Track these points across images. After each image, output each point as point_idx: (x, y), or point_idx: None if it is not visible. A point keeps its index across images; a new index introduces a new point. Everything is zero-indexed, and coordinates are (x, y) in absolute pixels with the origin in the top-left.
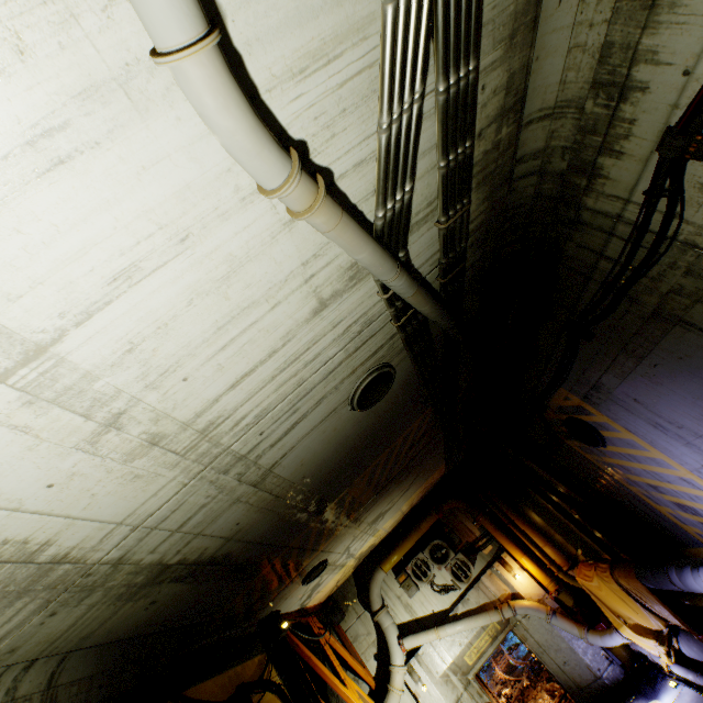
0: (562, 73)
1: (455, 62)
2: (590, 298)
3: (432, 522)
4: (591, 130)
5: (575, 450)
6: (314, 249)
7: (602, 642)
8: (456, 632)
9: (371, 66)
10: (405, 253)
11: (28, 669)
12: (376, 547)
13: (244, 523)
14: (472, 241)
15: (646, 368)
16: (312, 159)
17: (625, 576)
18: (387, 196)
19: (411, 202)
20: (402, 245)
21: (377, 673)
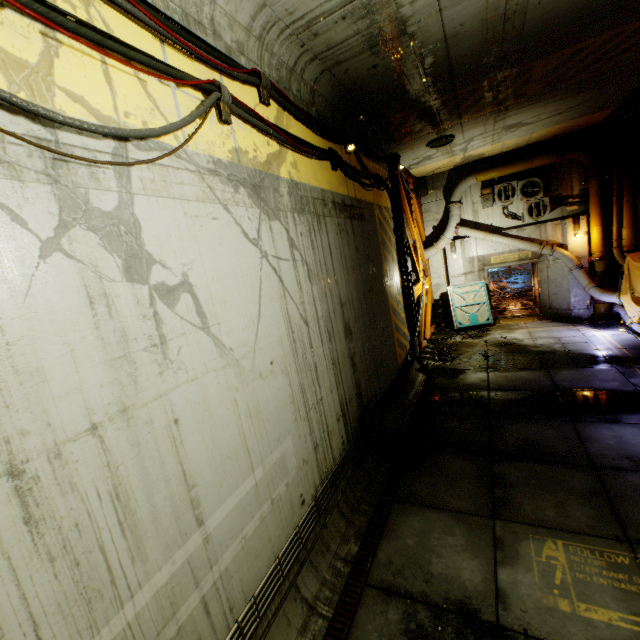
0: None
1: None
2: None
3: (545, 163)
4: None
5: None
6: None
7: (598, 295)
8: (499, 242)
9: None
10: None
11: (310, 63)
12: (480, 160)
13: (464, 29)
14: None
15: None
16: None
17: None
18: None
19: None
20: None
21: (429, 236)
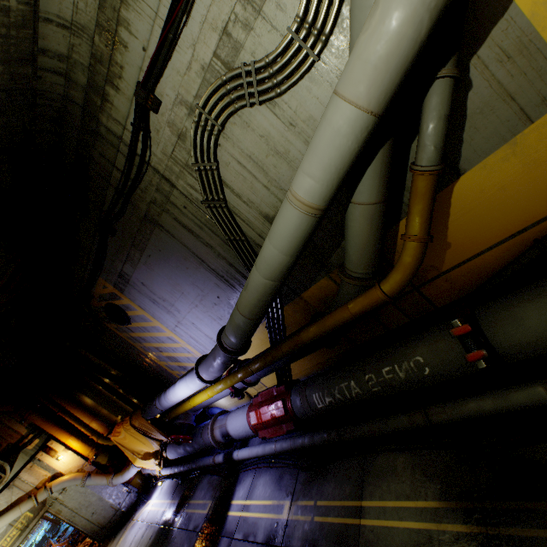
0: None
1: None
2: (112, 200)
3: None
4: (100, 60)
5: (114, 332)
6: None
7: (123, 478)
8: None
9: None
10: None
11: None
12: None
13: None
14: None
15: (146, 258)
16: None
17: (138, 418)
18: None
19: None
20: None
21: None
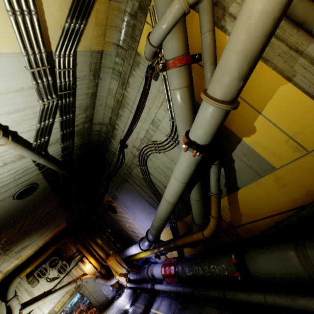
0: (103, 117)
1: (65, 114)
2: (112, 170)
3: (54, 249)
4: (109, 131)
5: (111, 215)
6: (5, 149)
7: (110, 283)
8: (53, 297)
9: (36, 112)
10: (45, 152)
11: None
12: (19, 266)
13: None
14: (76, 148)
15: (123, 191)
16: (10, 129)
17: (117, 256)
18: (38, 139)
19: (50, 139)
20: (44, 150)
21: None
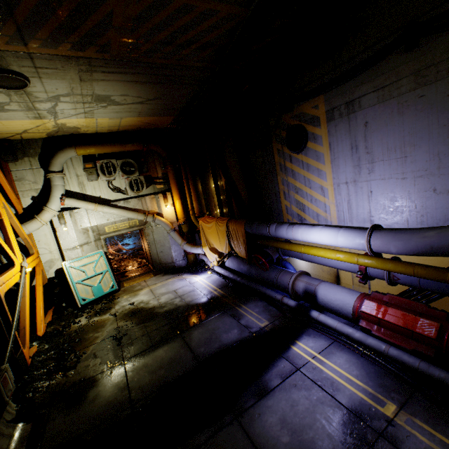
0: None
1: None
2: None
3: (136, 149)
4: None
5: (272, 152)
6: None
7: (190, 249)
8: (110, 212)
9: None
10: None
11: None
12: (78, 136)
13: None
14: None
15: (412, 97)
16: None
17: (237, 224)
18: None
19: None
20: None
21: (28, 208)
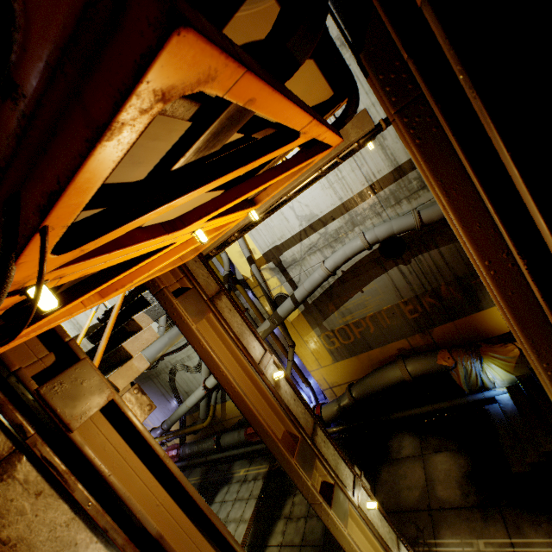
0: None
1: None
2: None
3: None
4: None
5: None
6: None
7: None
8: None
9: None
10: None
11: None
12: None
13: None
14: None
15: (143, 386)
16: None
17: None
18: None
19: None
20: None
21: None
